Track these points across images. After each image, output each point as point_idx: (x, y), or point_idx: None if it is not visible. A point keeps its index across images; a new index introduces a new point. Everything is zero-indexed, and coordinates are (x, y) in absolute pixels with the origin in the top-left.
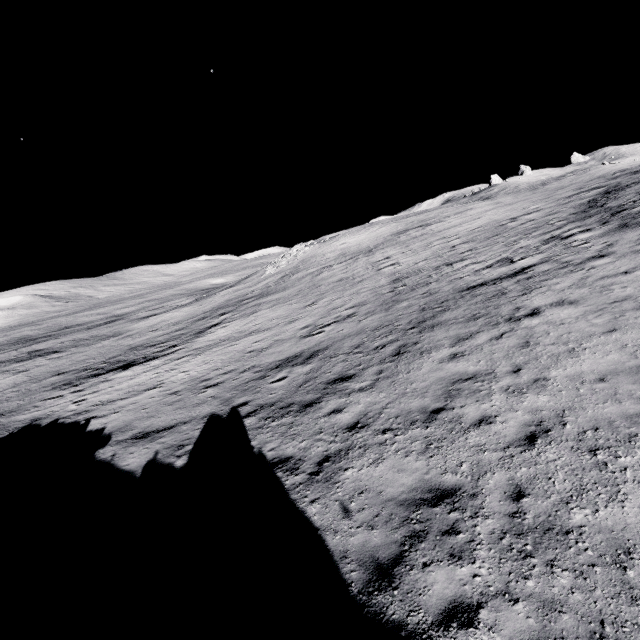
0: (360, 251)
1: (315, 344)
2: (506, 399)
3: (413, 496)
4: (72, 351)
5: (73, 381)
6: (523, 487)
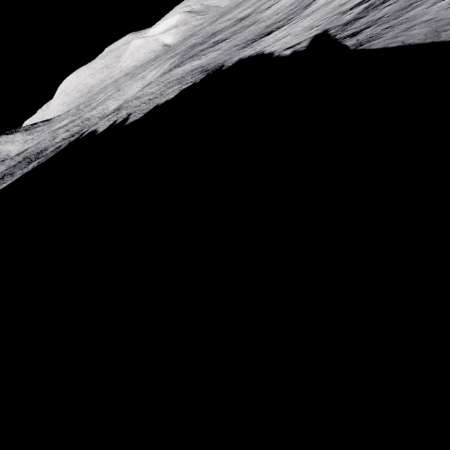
0: None
1: None
2: None
3: (382, 31)
4: (234, 37)
5: (245, 46)
6: (421, 17)
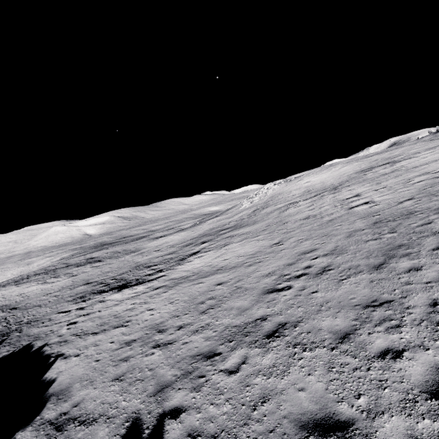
0: (324, 188)
1: (280, 309)
2: None
3: None
4: (107, 262)
5: (87, 294)
6: None
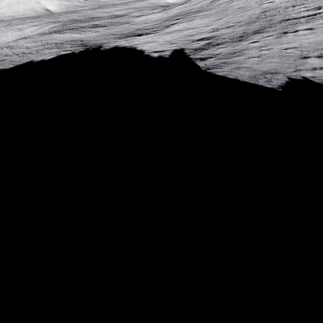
0: None
1: (213, 35)
2: (257, 52)
3: (220, 64)
4: (111, 27)
5: (121, 37)
6: (243, 63)
